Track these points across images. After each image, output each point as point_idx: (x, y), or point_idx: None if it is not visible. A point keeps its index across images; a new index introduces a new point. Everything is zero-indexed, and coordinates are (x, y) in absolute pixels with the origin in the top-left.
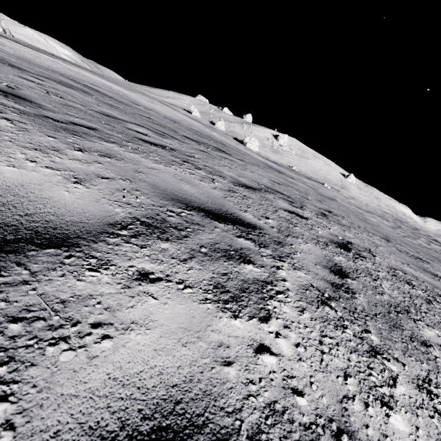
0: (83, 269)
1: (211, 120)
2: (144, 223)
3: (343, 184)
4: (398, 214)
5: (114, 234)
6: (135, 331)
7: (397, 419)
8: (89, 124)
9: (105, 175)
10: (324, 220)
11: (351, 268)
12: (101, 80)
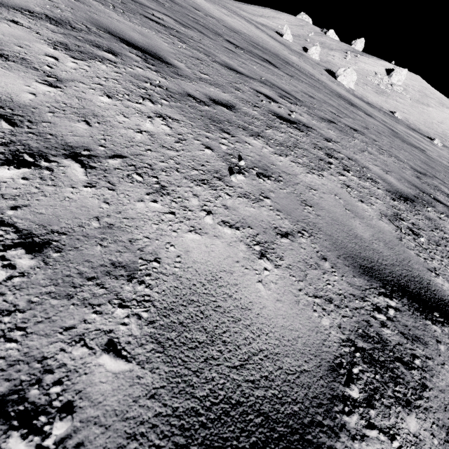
0: None
1: (306, 46)
2: (49, 17)
3: None
4: None
5: (18, 10)
6: None
7: (105, 99)
8: None
9: (53, 0)
10: (315, 118)
11: (251, 115)
12: None
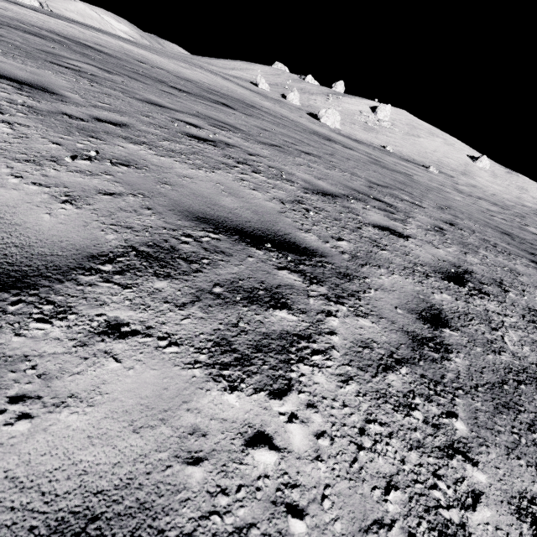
0: None
1: (285, 93)
2: None
3: (467, 169)
4: None
5: None
6: None
7: None
8: None
9: None
10: (250, 141)
11: (148, 132)
12: (123, 45)
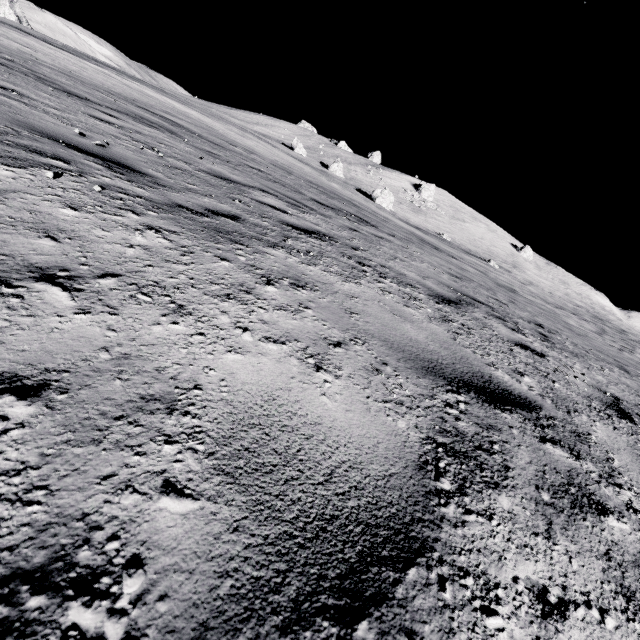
0: (477, 612)
1: (322, 160)
2: (447, 449)
3: (515, 261)
4: (595, 308)
5: (441, 494)
6: None
7: None
8: (224, 207)
9: (332, 336)
10: (556, 350)
11: None
12: (172, 103)
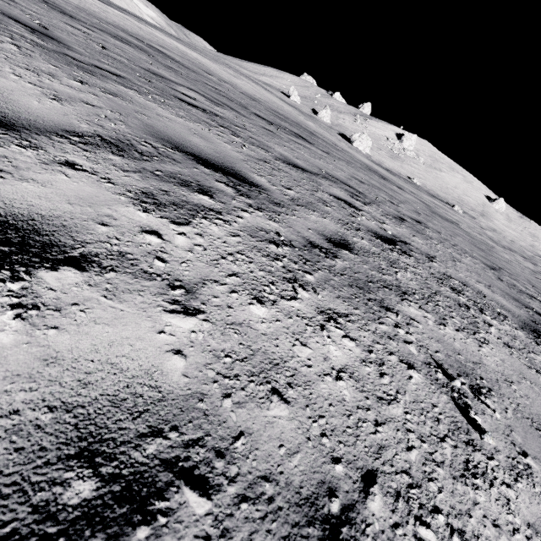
0: (12, 143)
1: (315, 108)
2: (105, 140)
3: (485, 210)
4: None
5: (63, 137)
6: (30, 183)
7: (259, 309)
8: (118, 72)
9: (93, 103)
10: (393, 220)
11: (368, 250)
12: (177, 45)
